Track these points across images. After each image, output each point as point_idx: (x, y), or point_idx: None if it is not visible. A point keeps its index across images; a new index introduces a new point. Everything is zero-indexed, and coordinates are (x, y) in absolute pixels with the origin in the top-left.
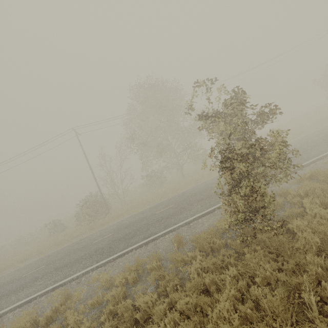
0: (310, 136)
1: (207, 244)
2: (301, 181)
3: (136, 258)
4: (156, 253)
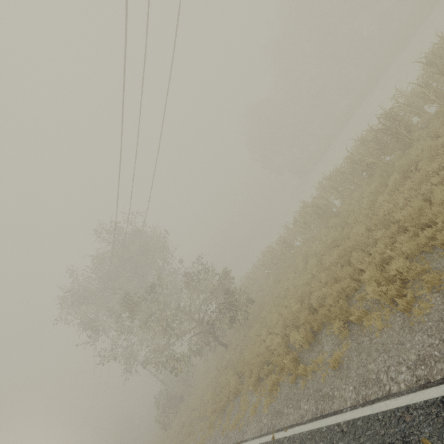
0: None
1: None
2: None
3: None
4: None
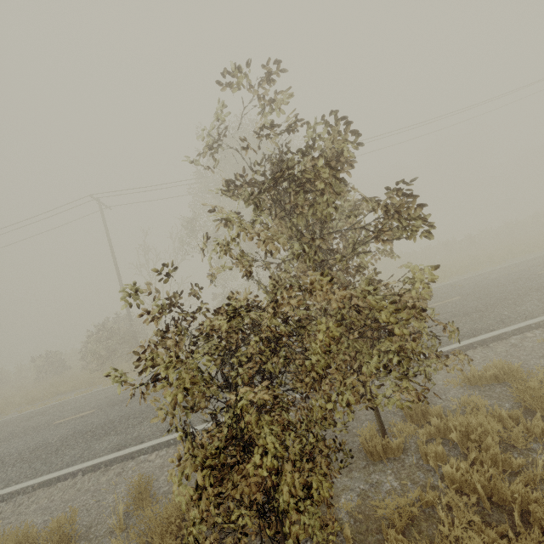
0: (533, 262)
1: (168, 539)
2: (473, 381)
3: (63, 501)
4: (70, 521)
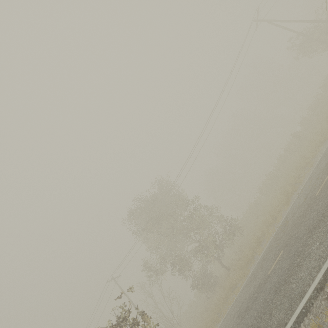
0: (318, 169)
1: None
2: None
3: None
4: None
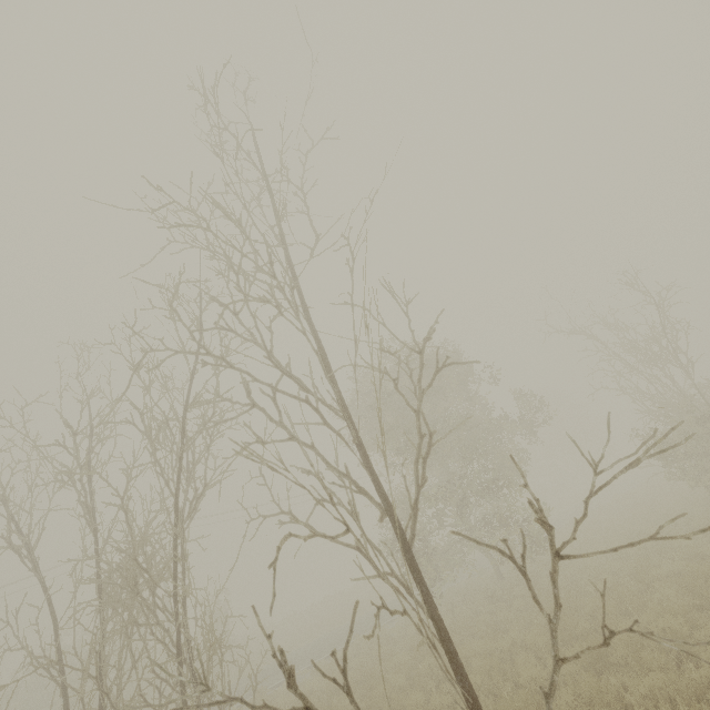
0: None
1: None
2: None
3: None
4: None
